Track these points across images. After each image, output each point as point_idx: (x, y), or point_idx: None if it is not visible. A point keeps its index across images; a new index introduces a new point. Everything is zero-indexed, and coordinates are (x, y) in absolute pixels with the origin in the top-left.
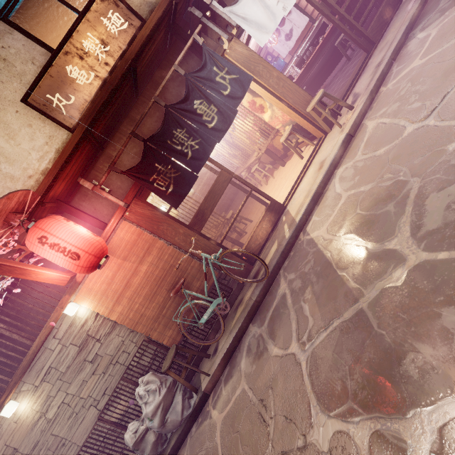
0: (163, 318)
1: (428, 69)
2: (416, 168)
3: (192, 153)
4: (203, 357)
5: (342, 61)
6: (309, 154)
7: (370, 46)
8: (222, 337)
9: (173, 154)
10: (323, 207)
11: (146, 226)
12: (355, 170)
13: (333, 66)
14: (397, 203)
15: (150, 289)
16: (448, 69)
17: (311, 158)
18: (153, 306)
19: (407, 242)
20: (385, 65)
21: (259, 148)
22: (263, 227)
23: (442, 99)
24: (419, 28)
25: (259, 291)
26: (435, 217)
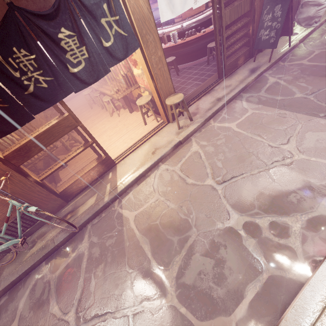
0: None
1: (236, 141)
2: (199, 221)
3: (35, 90)
4: None
5: (204, 59)
6: (151, 127)
7: (222, 75)
8: (10, 263)
9: (4, 78)
10: (140, 190)
11: None
12: (171, 179)
13: (198, 57)
14: (180, 240)
15: None
16: (242, 156)
17: (150, 134)
18: None
19: (172, 280)
20: (222, 105)
21: (118, 89)
22: (90, 174)
23: (231, 179)
24: (246, 96)
25: (63, 239)
26: (191, 275)
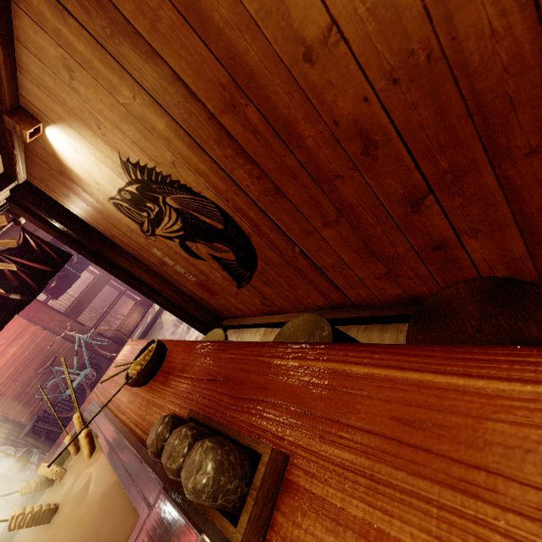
0: (26, 396)
1: None
2: None
3: (78, 259)
4: (65, 425)
5: None
6: None
7: None
8: None
9: None
10: None
11: (22, 313)
12: None
13: None
14: None
15: (16, 369)
16: None
17: None
18: (17, 385)
19: None
20: None
21: None
22: (134, 317)
23: None
24: None
25: None
26: None
